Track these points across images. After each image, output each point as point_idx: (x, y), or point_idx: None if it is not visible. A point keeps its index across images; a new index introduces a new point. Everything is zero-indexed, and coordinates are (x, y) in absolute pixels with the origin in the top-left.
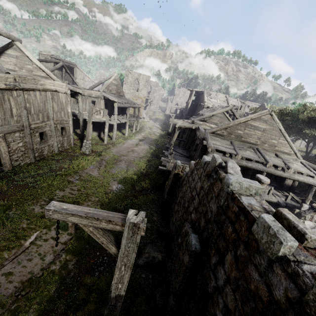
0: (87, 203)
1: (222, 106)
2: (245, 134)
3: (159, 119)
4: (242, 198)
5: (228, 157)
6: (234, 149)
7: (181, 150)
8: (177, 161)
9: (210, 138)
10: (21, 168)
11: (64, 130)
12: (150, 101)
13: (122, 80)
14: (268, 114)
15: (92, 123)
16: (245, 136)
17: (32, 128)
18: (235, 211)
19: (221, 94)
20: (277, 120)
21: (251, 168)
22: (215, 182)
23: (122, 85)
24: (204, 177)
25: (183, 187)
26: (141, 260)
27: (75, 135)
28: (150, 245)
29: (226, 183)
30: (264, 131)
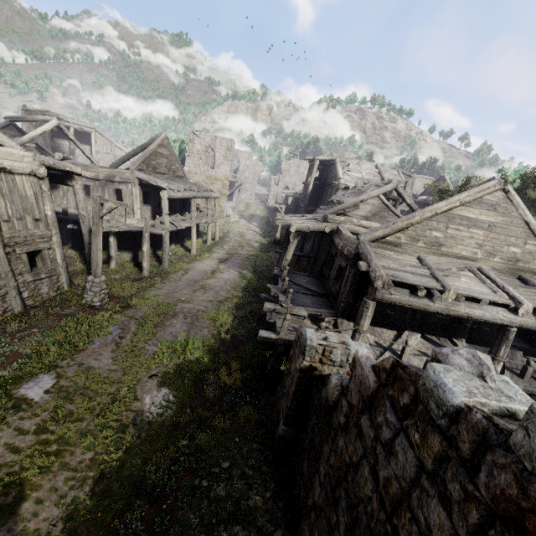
0: (50, 481)
1: (376, 184)
2: (449, 238)
3: (257, 216)
4: None
5: (423, 297)
6: (432, 276)
7: (305, 280)
8: (305, 333)
9: (374, 255)
10: None
11: (40, 257)
12: (238, 185)
13: (184, 151)
14: (499, 191)
15: (116, 235)
16: (448, 243)
17: None
18: None
19: (367, 163)
20: (519, 203)
21: (480, 320)
22: None
23: (185, 160)
24: (475, 508)
25: (339, 435)
26: None
27: (82, 261)
28: None
29: None
30: (491, 229)
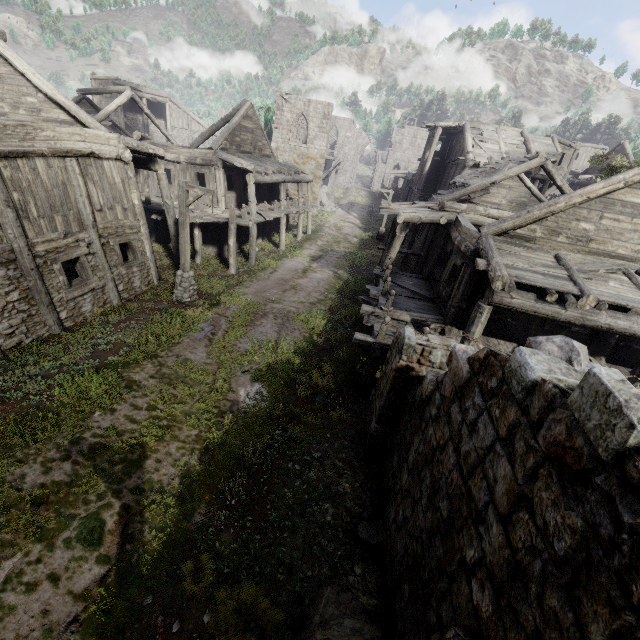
0: (165, 447)
1: (516, 159)
2: (602, 231)
3: (357, 205)
4: None
5: (553, 303)
6: (570, 278)
7: (411, 282)
8: (403, 332)
9: (497, 252)
10: (24, 352)
11: (131, 250)
12: (336, 164)
13: (270, 122)
14: None
15: (200, 227)
16: (600, 237)
17: (40, 254)
18: None
19: (509, 129)
20: None
21: (624, 334)
22: None
23: (271, 134)
24: (532, 456)
25: (429, 425)
26: None
27: (167, 256)
28: (330, 591)
29: None
30: None
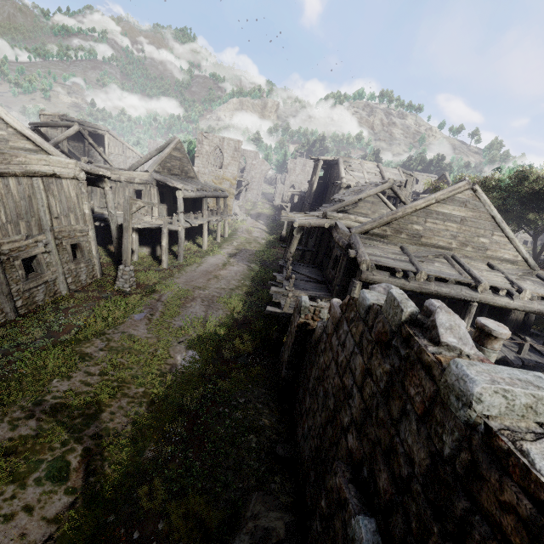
0: (118, 402)
1: (374, 183)
2: (427, 231)
3: (263, 215)
4: (536, 460)
5: (401, 278)
6: (410, 261)
7: (307, 270)
8: (301, 298)
9: (362, 245)
10: None
11: (80, 249)
12: (245, 184)
13: (192, 152)
14: (469, 190)
15: (137, 232)
16: (427, 234)
17: (4, 252)
18: (516, 506)
19: (369, 162)
20: (486, 200)
21: (447, 297)
22: (408, 370)
23: (193, 160)
24: (370, 345)
25: (320, 357)
26: (239, 540)
27: (107, 255)
28: (257, 494)
29: (458, 392)
30: (463, 222)
